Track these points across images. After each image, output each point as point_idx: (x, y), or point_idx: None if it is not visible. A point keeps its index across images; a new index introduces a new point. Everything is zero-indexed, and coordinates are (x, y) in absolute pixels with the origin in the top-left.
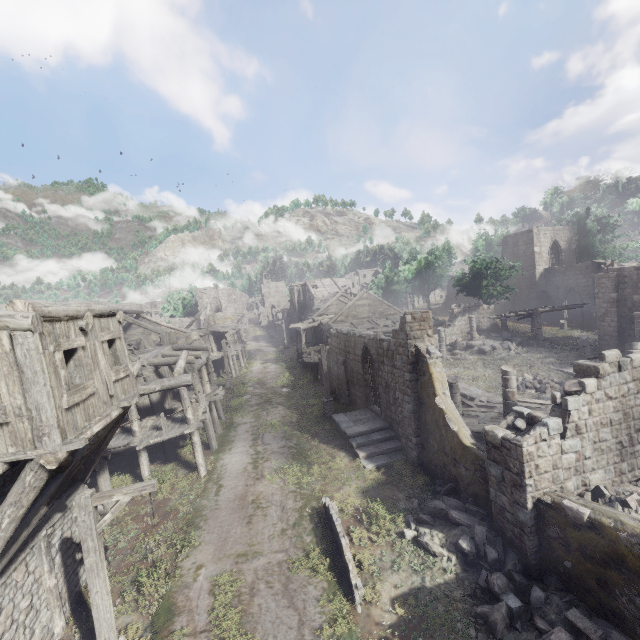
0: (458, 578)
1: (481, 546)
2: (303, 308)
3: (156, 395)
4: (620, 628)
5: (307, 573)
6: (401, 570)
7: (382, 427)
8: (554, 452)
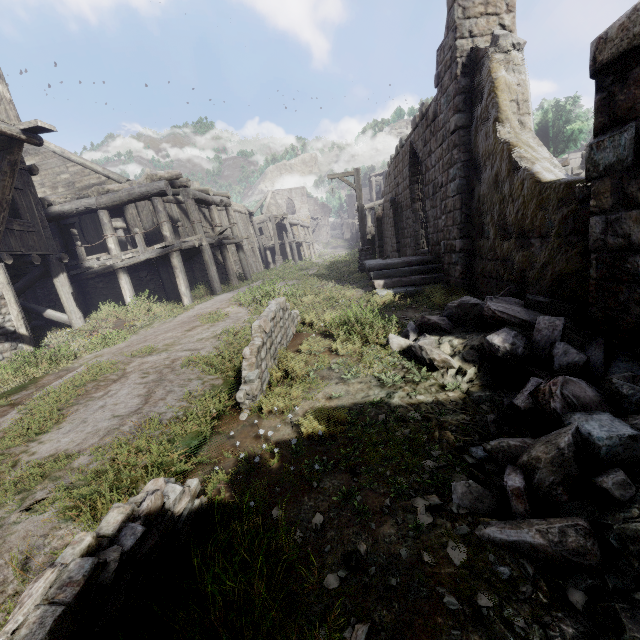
0: (469, 399)
1: (543, 349)
2: None
3: (149, 224)
4: None
5: (200, 368)
6: (356, 381)
7: (424, 260)
8: None
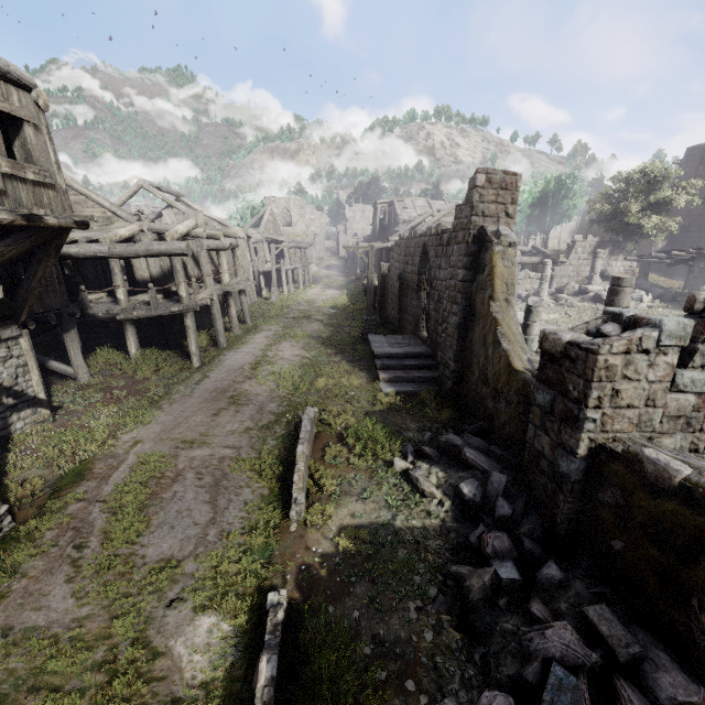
0: (444, 527)
1: (492, 498)
2: (386, 235)
3: (156, 269)
4: (676, 653)
5: (248, 475)
6: (370, 500)
7: (422, 353)
8: (658, 377)
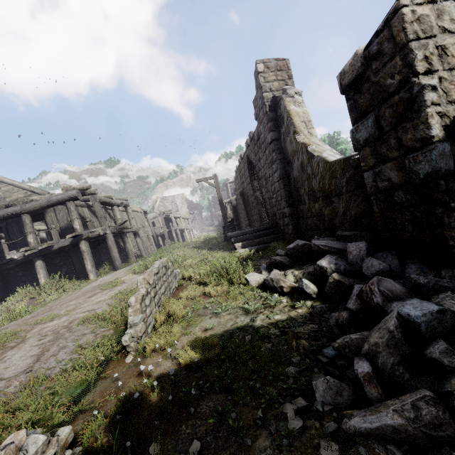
0: (314, 312)
1: (358, 266)
2: None
3: (64, 222)
4: None
5: (94, 323)
6: (226, 313)
7: (267, 227)
8: None
